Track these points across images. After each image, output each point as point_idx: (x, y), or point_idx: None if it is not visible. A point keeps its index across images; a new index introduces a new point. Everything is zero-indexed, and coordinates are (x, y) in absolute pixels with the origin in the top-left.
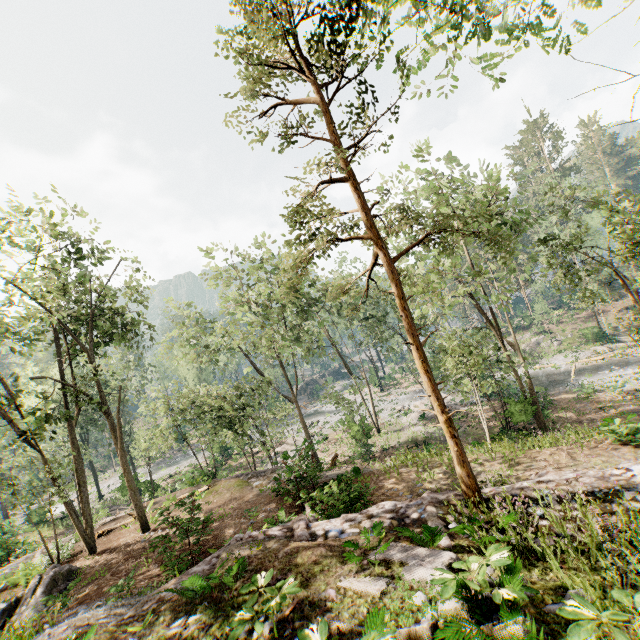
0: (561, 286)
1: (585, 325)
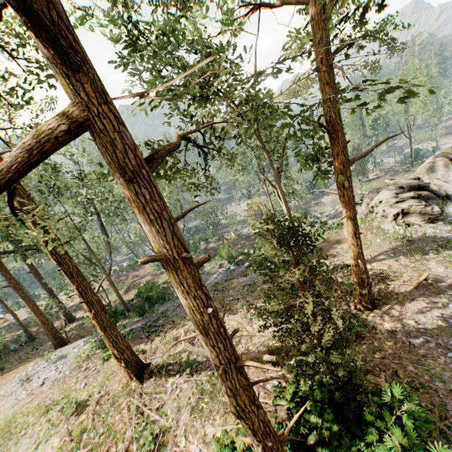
0: None
1: None
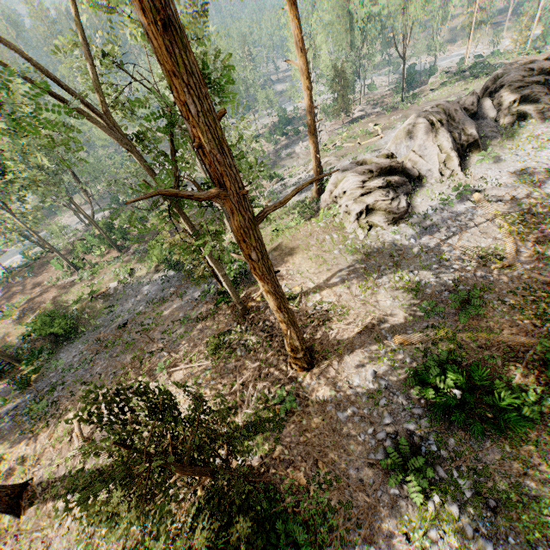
0: None
1: None
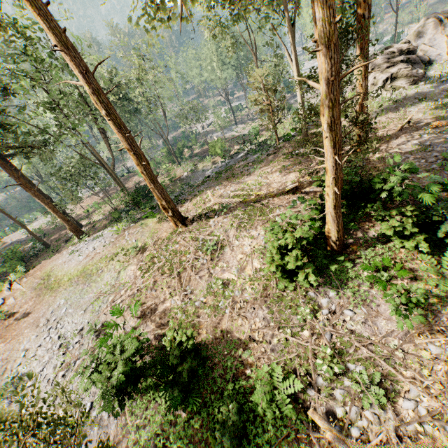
0: None
1: None
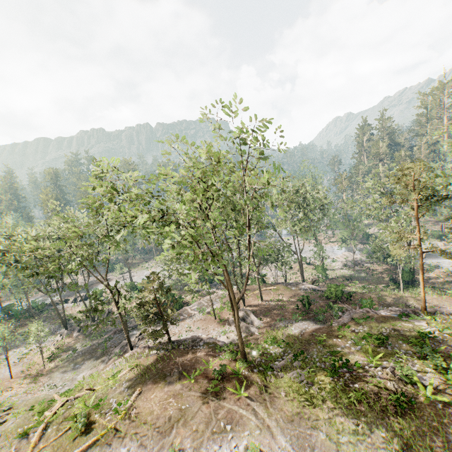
0: (450, 241)
1: (433, 226)
